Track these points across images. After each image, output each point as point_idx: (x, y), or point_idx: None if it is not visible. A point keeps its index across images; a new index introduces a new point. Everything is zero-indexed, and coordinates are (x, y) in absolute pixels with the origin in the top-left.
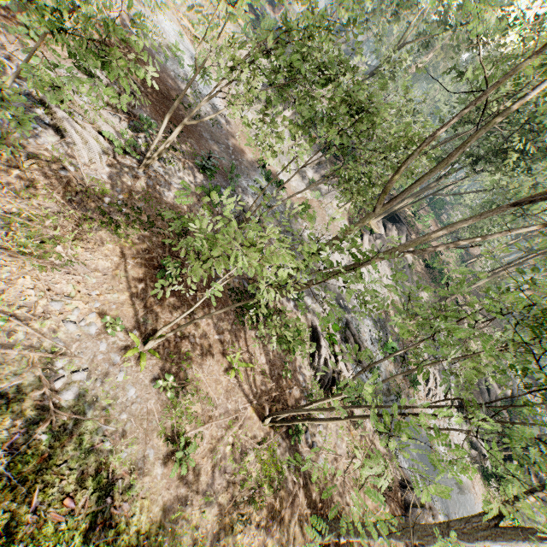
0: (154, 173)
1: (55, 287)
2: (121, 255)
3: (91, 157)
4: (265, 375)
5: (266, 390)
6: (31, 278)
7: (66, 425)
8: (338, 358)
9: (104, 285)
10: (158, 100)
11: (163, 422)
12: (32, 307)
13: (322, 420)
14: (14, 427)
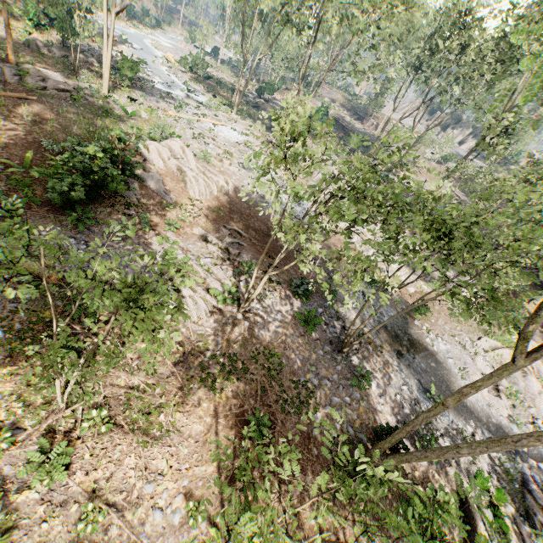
0: (251, 312)
1: (152, 464)
2: (214, 415)
3: (199, 314)
4: None
5: None
6: (134, 455)
7: None
8: None
9: (194, 455)
10: (259, 240)
11: None
12: (129, 491)
13: None
14: None
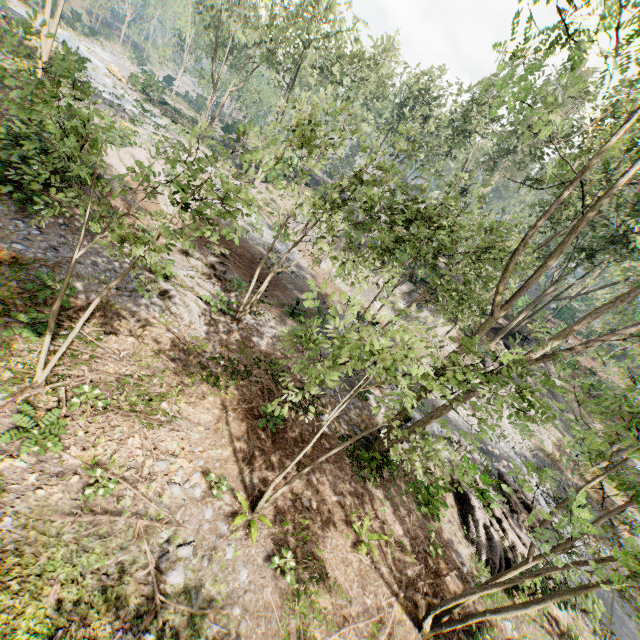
0: (246, 325)
1: (160, 445)
2: (222, 407)
3: (191, 319)
4: (407, 552)
5: (413, 576)
6: (139, 437)
7: (171, 620)
8: (504, 526)
9: (207, 441)
10: (244, 265)
11: (285, 622)
12: (138, 468)
13: (510, 606)
14: (116, 620)
